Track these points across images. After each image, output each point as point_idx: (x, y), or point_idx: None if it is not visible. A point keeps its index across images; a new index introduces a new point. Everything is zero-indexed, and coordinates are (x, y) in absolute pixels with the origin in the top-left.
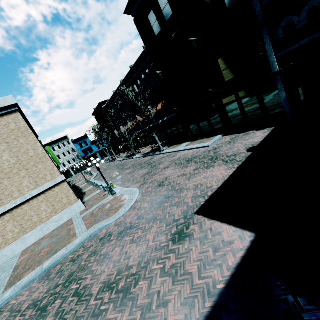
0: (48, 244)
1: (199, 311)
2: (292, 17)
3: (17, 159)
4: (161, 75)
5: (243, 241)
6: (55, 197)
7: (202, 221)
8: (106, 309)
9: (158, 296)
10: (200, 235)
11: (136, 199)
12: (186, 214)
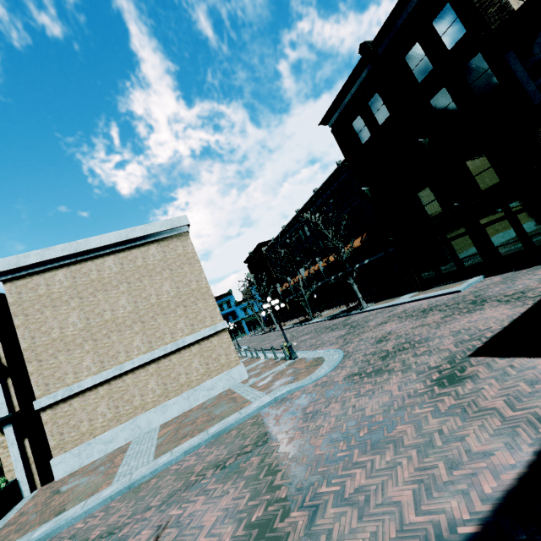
0: (203, 414)
1: (530, 437)
2: None
3: (177, 291)
4: (369, 192)
5: None
6: (212, 351)
7: (489, 361)
8: (347, 454)
9: (441, 434)
10: (491, 374)
11: (341, 358)
12: (451, 359)
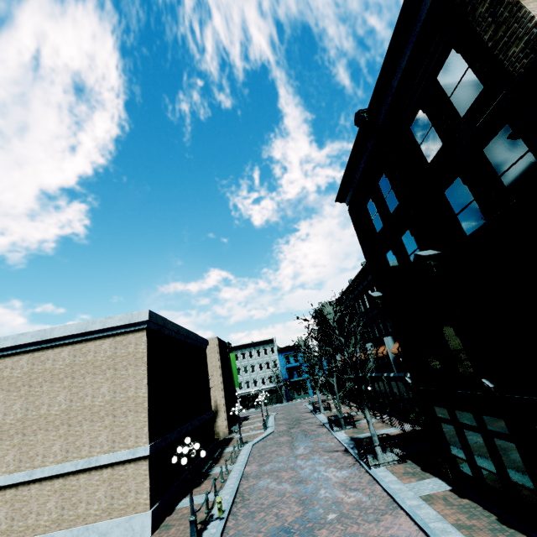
0: None
1: None
2: None
3: (113, 396)
4: (381, 300)
5: None
6: (123, 482)
7: None
8: None
9: None
10: None
11: None
12: None
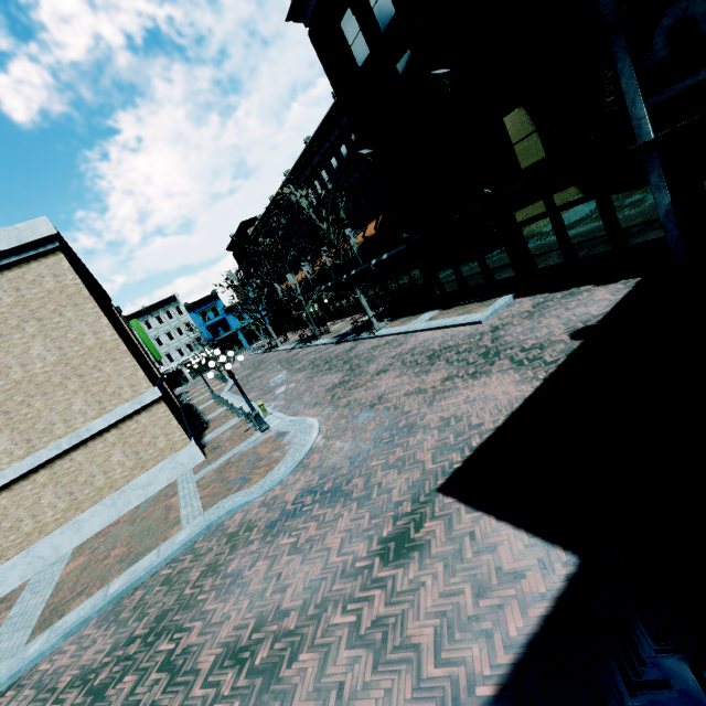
0: (125, 537)
1: None
2: (690, 4)
3: (60, 354)
4: (372, 158)
5: (547, 575)
6: (141, 434)
7: (454, 511)
8: None
9: (339, 696)
10: (445, 549)
11: (312, 444)
12: (417, 491)
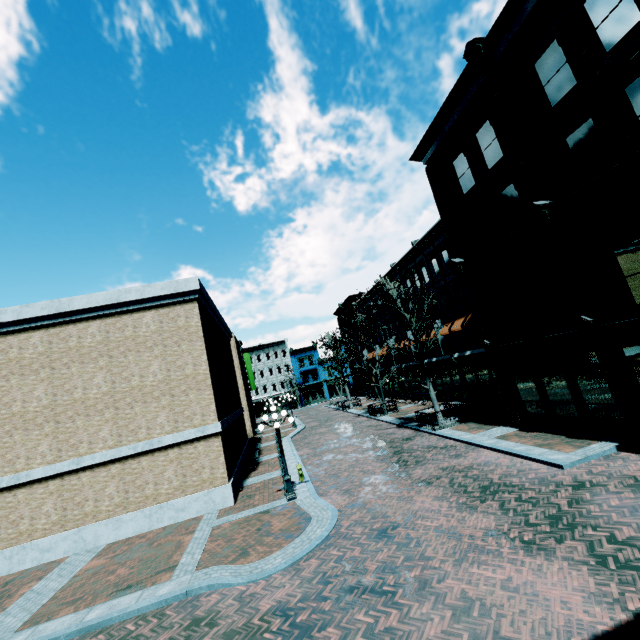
0: (137, 557)
1: None
2: None
3: (166, 375)
4: (463, 266)
5: None
6: (194, 460)
7: None
8: None
9: None
10: None
11: (317, 543)
12: None
